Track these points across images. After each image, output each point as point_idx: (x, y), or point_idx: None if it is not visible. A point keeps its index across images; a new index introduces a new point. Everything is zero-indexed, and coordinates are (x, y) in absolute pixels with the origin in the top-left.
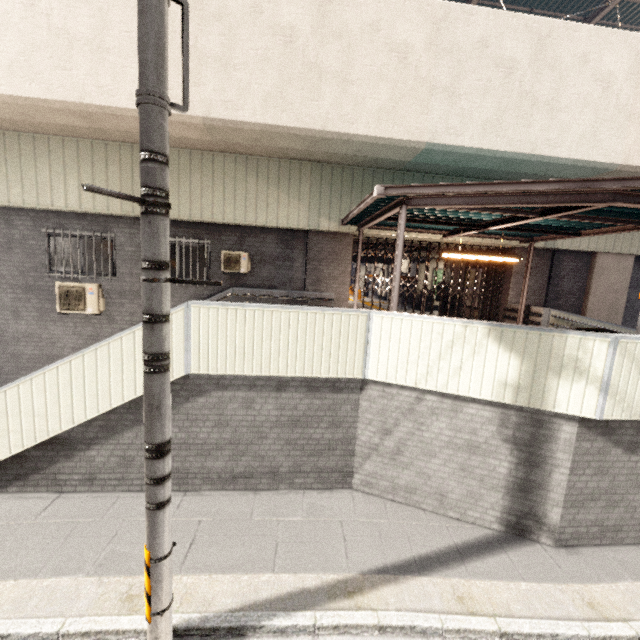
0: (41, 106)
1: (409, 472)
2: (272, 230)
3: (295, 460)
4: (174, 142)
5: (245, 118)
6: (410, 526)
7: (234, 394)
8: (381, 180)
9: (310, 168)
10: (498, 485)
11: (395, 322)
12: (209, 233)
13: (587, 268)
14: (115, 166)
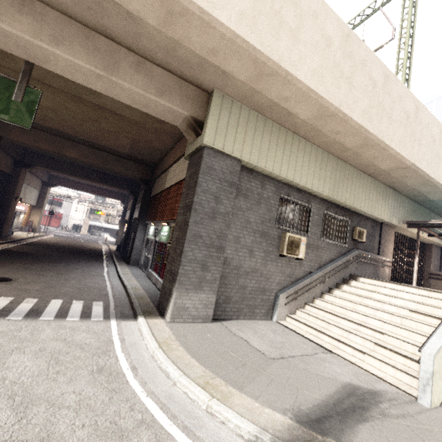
0: (365, 134)
1: None
2: (370, 219)
3: None
4: (362, 165)
5: (422, 169)
6: None
7: None
8: (409, 204)
9: (391, 192)
10: None
11: None
12: (348, 215)
13: None
14: (329, 168)
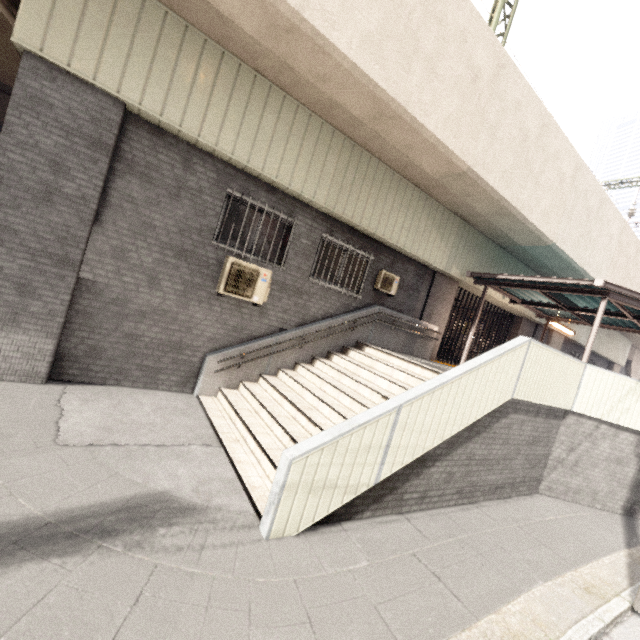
0: (368, 88)
1: (579, 478)
2: (414, 262)
3: (524, 472)
4: (398, 162)
5: (489, 181)
6: (594, 516)
7: (518, 417)
8: (489, 249)
9: (458, 223)
10: (626, 484)
11: (599, 374)
12: (373, 249)
13: (546, 339)
14: (334, 157)
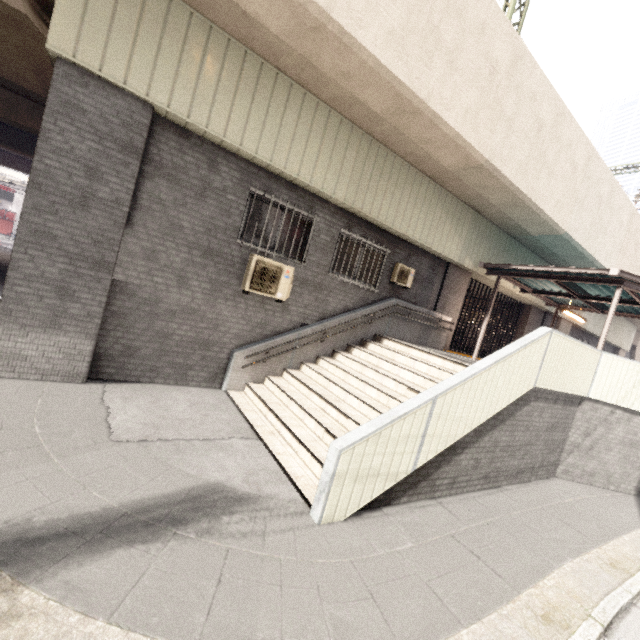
0: (391, 85)
1: (594, 462)
2: (428, 255)
3: (543, 457)
4: (415, 156)
5: (506, 173)
6: (609, 497)
7: (539, 405)
8: (501, 239)
9: (471, 215)
10: (639, 466)
11: (614, 361)
12: (389, 243)
13: (554, 327)
14: (353, 152)
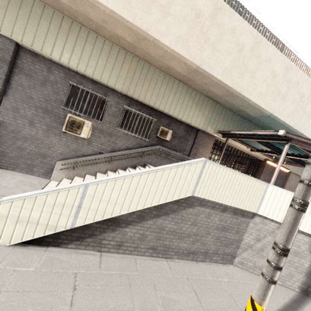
0: (124, 23)
1: (264, 260)
2: (184, 124)
3: (216, 247)
4: (164, 67)
5: (214, 74)
6: None
7: (205, 209)
8: (235, 118)
9: (211, 103)
10: (303, 271)
11: (279, 191)
12: (156, 115)
13: (285, 177)
14: (127, 65)
